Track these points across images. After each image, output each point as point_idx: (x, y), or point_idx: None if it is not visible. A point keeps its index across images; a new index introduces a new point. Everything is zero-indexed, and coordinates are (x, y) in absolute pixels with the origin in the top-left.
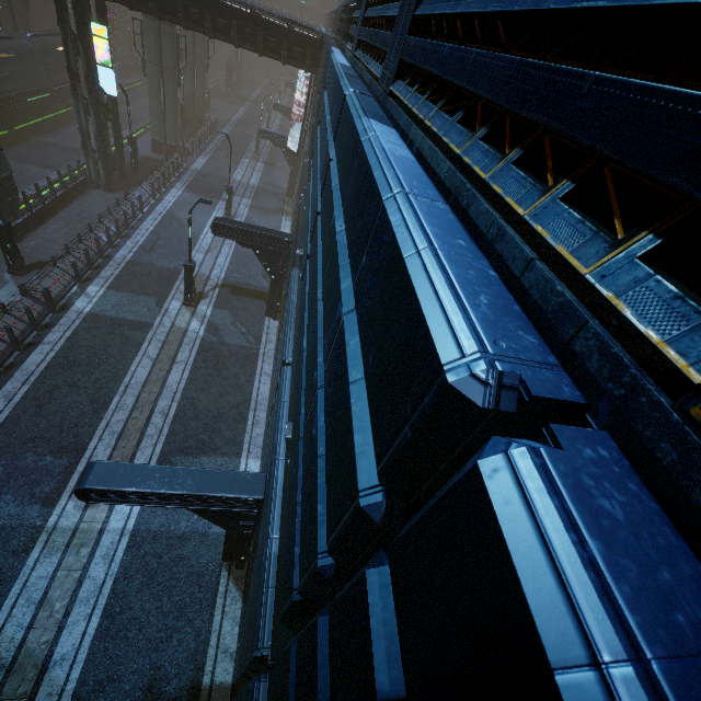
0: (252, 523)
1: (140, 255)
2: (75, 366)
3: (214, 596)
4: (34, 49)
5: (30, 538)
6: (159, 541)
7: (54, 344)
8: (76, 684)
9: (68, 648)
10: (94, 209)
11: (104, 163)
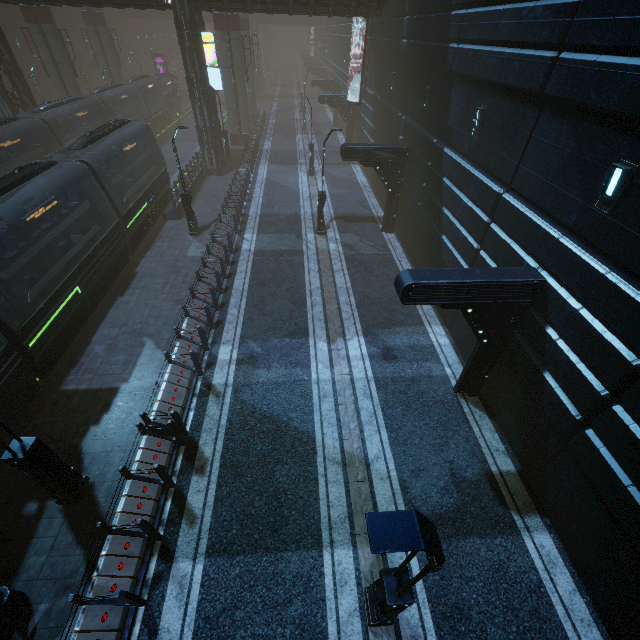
0: (519, 320)
1: (266, 210)
2: (267, 283)
3: (463, 415)
4: (136, 90)
5: (306, 387)
6: (397, 383)
7: (245, 272)
8: (396, 472)
9: (376, 451)
10: (217, 188)
11: (215, 152)
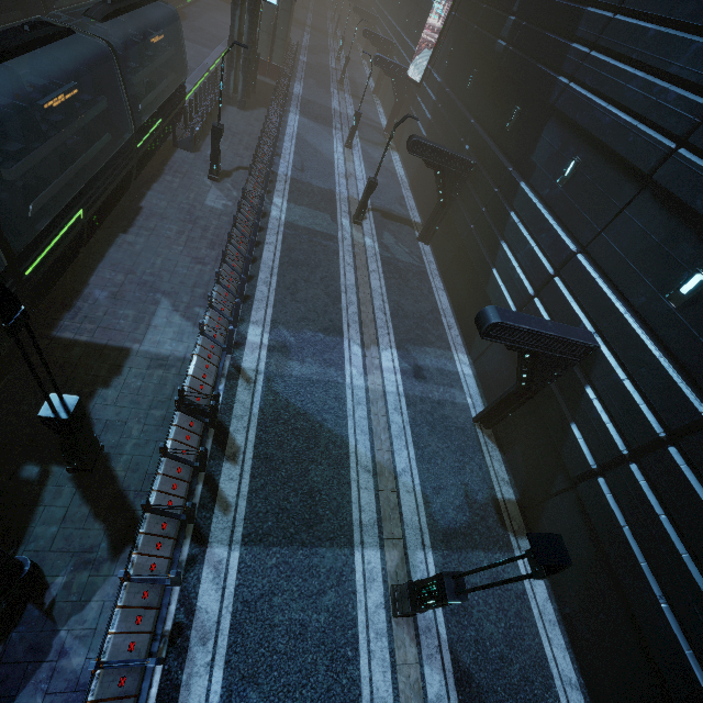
0: (561, 373)
1: (297, 174)
2: (299, 265)
3: (479, 444)
4: None
5: (340, 390)
6: (425, 404)
7: (275, 245)
8: (420, 487)
9: (404, 465)
10: (239, 126)
11: (245, 78)
